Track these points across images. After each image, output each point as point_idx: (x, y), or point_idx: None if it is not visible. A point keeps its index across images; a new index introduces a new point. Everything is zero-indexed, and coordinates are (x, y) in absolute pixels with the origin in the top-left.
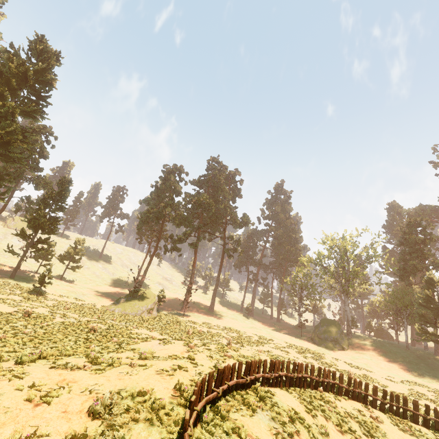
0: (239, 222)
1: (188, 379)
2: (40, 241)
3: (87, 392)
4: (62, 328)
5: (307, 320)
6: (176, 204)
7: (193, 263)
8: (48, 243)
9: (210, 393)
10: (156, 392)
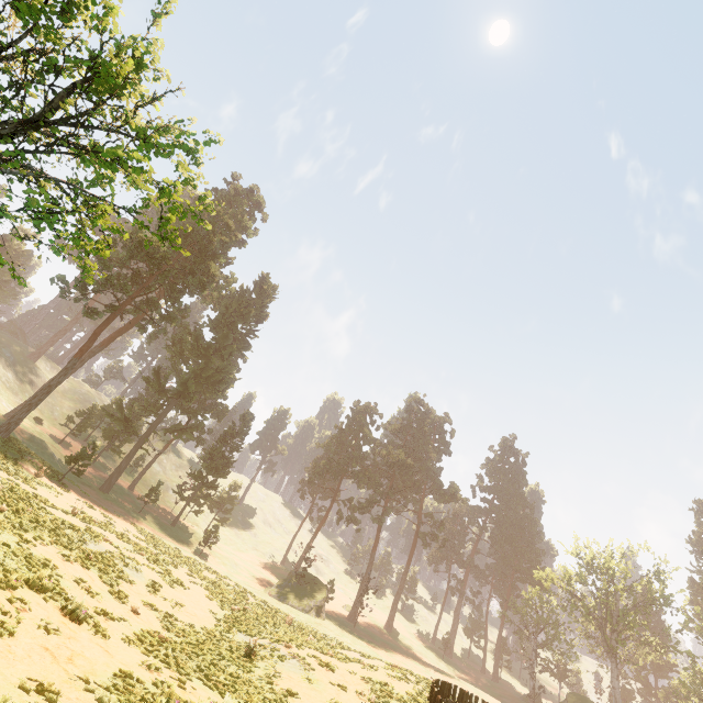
0: (444, 494)
1: (411, 688)
2: (209, 485)
3: (348, 672)
4: (263, 610)
5: (544, 688)
6: (364, 457)
7: (374, 545)
8: (215, 488)
9: (437, 696)
10: (394, 686)
